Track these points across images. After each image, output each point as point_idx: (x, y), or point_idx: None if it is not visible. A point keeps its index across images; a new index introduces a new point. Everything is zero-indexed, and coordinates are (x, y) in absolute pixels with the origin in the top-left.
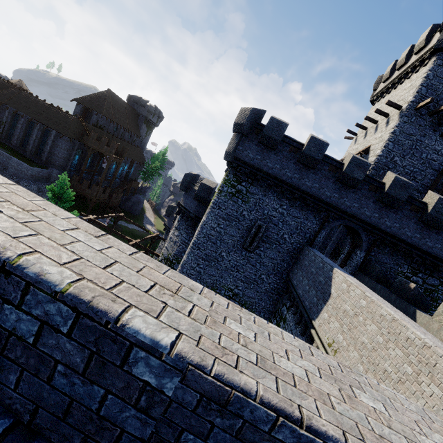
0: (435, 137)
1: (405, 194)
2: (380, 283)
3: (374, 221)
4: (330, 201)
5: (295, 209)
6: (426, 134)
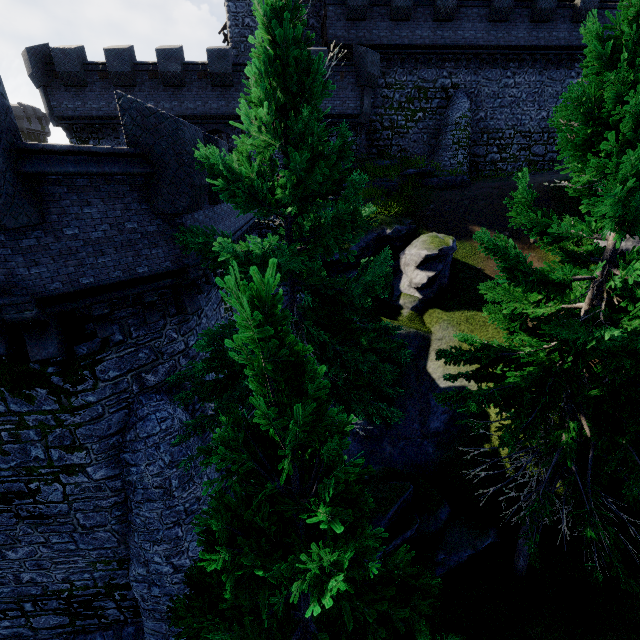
0: None
1: (227, 64)
2: None
3: (226, 111)
4: (175, 113)
5: None
6: None
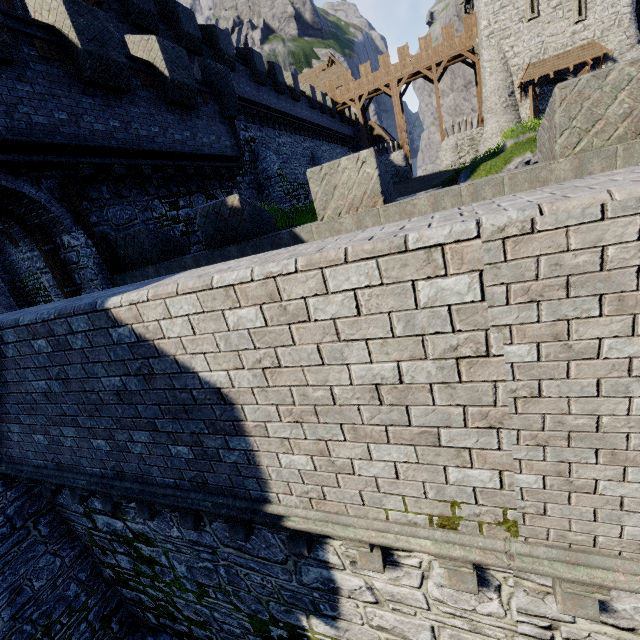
0: None
1: None
2: (173, 257)
3: (6, 128)
4: None
5: None
6: None
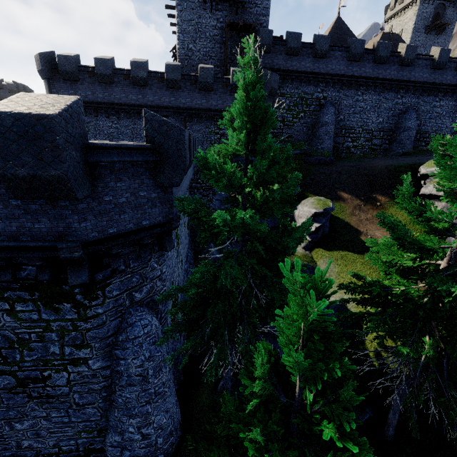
0: (208, 15)
1: (178, 74)
2: None
3: (174, 104)
4: (139, 103)
5: (123, 120)
6: (201, 15)
